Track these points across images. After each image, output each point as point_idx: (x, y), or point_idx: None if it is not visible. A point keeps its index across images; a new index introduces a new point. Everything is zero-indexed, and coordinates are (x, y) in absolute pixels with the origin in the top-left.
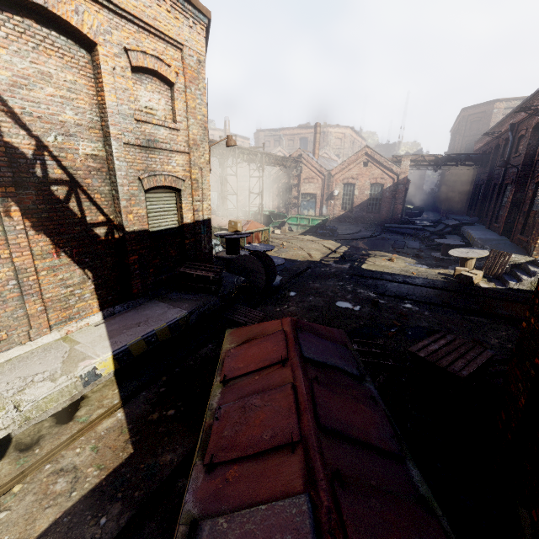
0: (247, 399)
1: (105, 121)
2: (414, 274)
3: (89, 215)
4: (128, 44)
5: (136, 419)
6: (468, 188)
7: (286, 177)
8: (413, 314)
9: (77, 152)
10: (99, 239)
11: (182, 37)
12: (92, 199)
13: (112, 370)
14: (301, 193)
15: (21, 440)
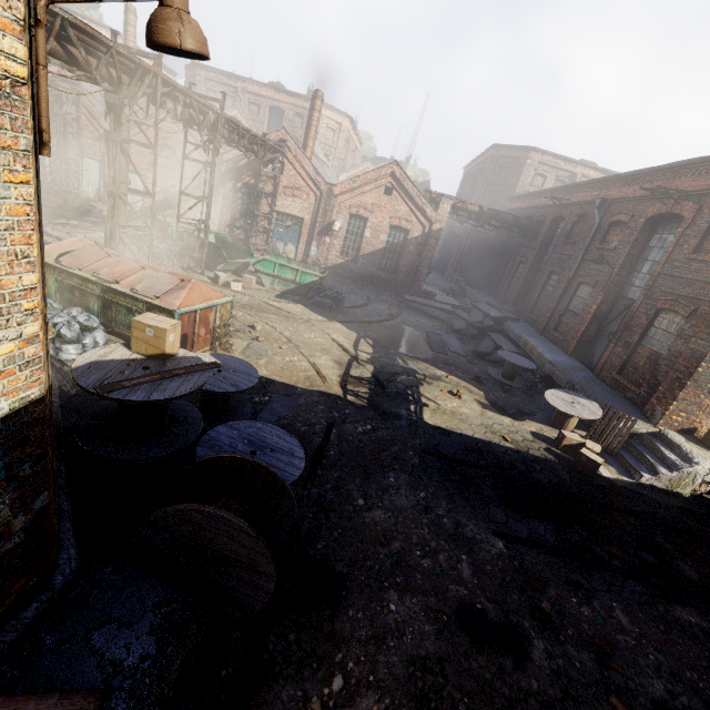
0: None
1: None
2: (509, 440)
3: None
4: None
5: None
6: (491, 256)
7: (253, 173)
8: (612, 635)
9: None
10: None
11: None
12: None
13: None
14: (277, 210)
15: None
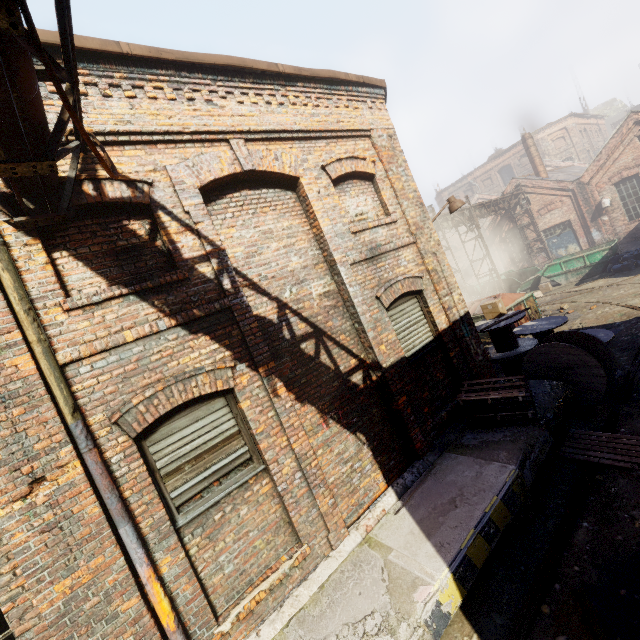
0: None
1: (326, 250)
2: None
3: (341, 363)
4: (323, 161)
5: None
6: None
7: (508, 221)
8: None
9: (312, 297)
10: (359, 389)
11: (366, 123)
12: (338, 343)
13: (459, 600)
14: (542, 230)
15: None
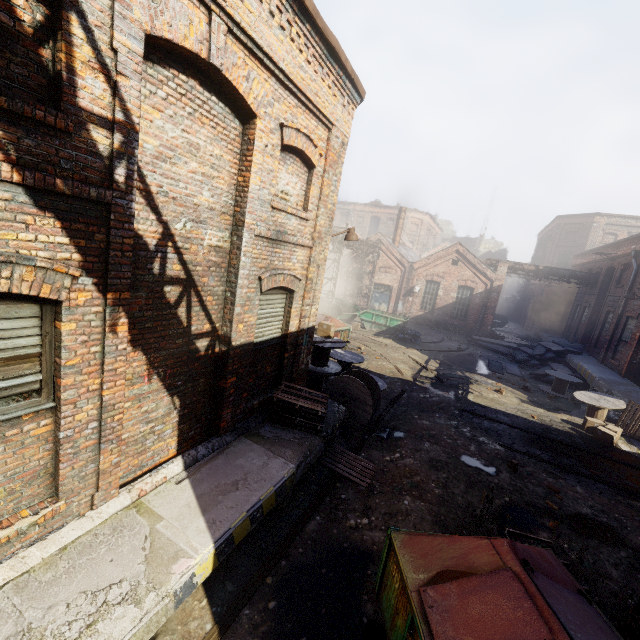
0: None
1: (241, 207)
2: (535, 418)
3: (195, 323)
4: (284, 119)
5: None
6: (563, 305)
7: (359, 261)
8: (564, 490)
9: (202, 243)
10: (198, 354)
11: (334, 116)
12: (203, 302)
13: (209, 572)
14: (375, 282)
15: None
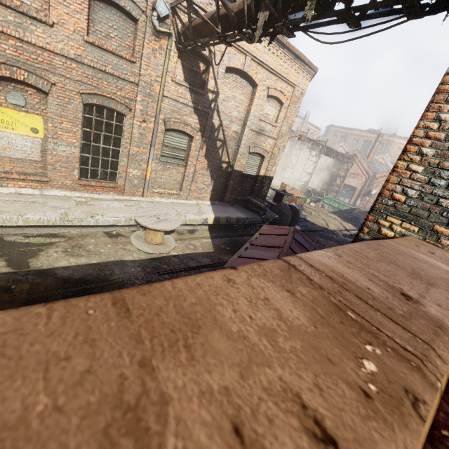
0: (268, 238)
1: (247, 118)
2: None
3: (223, 157)
4: (270, 85)
5: (215, 244)
6: None
7: (337, 168)
8: None
9: (231, 129)
10: (222, 169)
11: (297, 81)
12: (227, 150)
13: (211, 223)
14: (344, 183)
15: (178, 231)
